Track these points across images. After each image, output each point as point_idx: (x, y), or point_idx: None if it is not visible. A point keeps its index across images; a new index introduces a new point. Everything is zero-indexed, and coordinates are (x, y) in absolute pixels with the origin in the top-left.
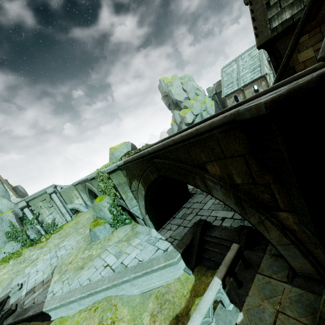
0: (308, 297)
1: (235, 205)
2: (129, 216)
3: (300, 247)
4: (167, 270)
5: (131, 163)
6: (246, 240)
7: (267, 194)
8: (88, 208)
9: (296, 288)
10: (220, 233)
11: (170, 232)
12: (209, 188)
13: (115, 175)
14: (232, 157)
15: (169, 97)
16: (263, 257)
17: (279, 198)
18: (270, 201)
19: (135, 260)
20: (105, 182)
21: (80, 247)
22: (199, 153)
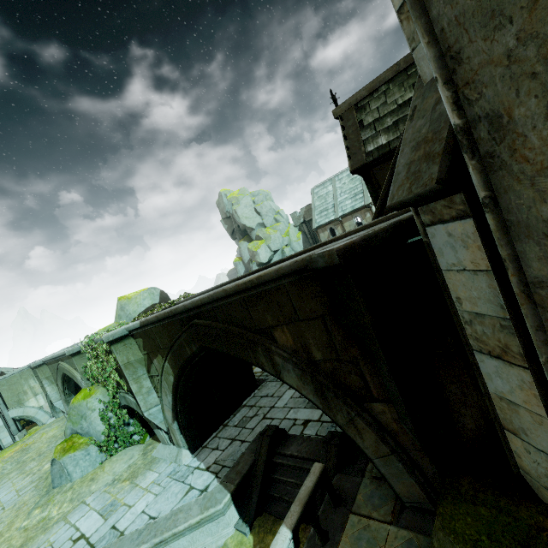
0: (419, 543)
1: (315, 395)
2: (142, 427)
3: (403, 458)
4: (204, 532)
5: (154, 326)
6: (336, 457)
7: (356, 376)
8: (55, 417)
9: (404, 530)
10: (300, 448)
11: (216, 454)
12: (278, 368)
13: (122, 347)
14: (308, 319)
15: (233, 220)
16: (360, 483)
17: (371, 381)
18: (361, 386)
19: (142, 518)
20: (100, 359)
21: (23, 502)
22: (264, 311)
